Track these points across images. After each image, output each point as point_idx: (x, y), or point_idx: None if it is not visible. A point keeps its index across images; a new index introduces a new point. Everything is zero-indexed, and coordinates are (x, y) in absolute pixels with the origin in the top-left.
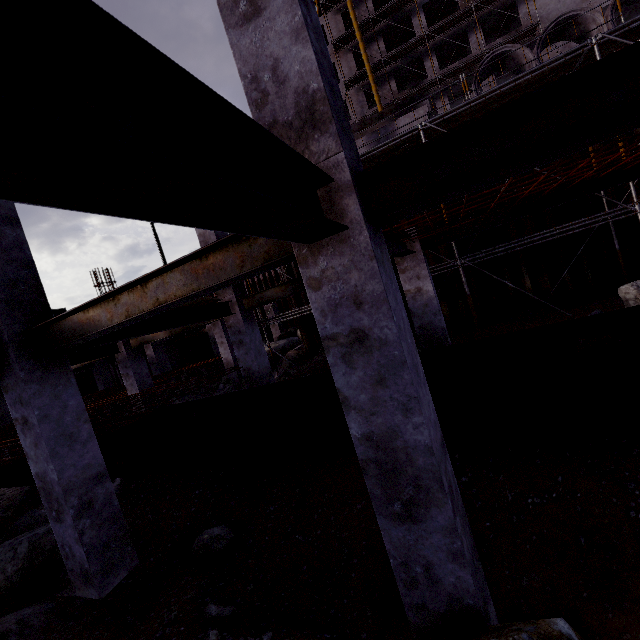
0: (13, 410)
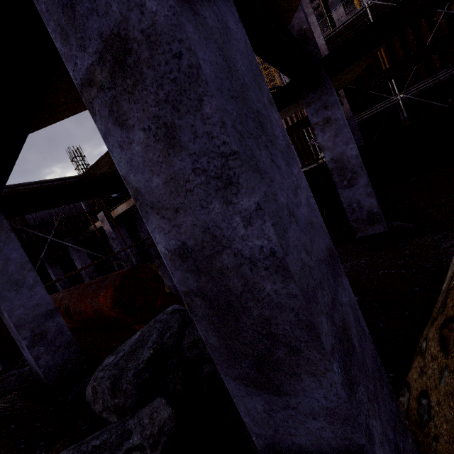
0: (314, 118)
